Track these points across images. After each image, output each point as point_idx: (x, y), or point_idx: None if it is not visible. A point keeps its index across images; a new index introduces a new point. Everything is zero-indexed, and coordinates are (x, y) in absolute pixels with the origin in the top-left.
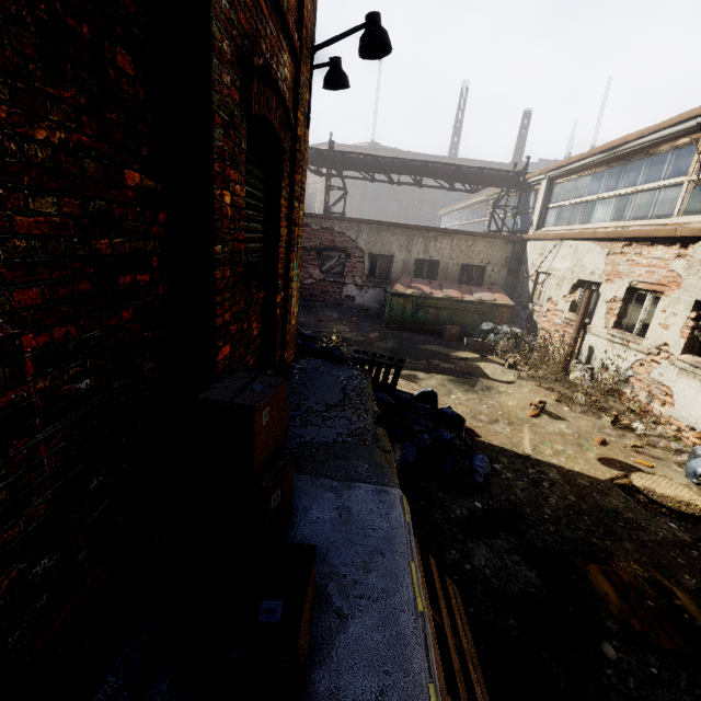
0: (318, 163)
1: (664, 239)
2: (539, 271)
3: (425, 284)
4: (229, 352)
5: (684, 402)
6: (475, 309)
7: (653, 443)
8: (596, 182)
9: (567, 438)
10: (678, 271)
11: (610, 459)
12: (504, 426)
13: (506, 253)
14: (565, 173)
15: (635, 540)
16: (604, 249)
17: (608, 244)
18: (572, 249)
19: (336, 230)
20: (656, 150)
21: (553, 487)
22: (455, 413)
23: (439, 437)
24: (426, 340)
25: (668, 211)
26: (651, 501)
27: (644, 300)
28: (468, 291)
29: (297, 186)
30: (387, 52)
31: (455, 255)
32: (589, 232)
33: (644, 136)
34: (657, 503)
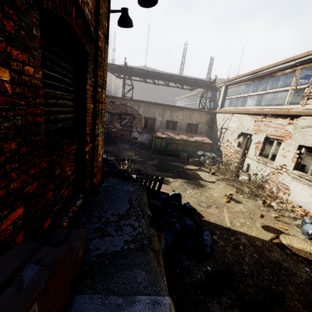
0: (119, 72)
1: (281, 115)
2: (222, 127)
3: (171, 132)
4: (22, 212)
5: (295, 193)
6: (194, 144)
7: (283, 214)
8: (247, 88)
9: (245, 214)
10: (290, 130)
11: (267, 226)
12: (214, 209)
13: (207, 118)
14: (233, 83)
15: (293, 283)
16: (253, 118)
17: (255, 116)
18: (238, 118)
19: (128, 105)
20: (275, 74)
21: (245, 249)
22: (191, 207)
23: (184, 224)
24: (172, 159)
25: (282, 102)
26: (293, 253)
27: (273, 143)
28: (191, 136)
29: (99, 78)
30: (154, 3)
31: (184, 119)
32: (246, 111)
33: (270, 68)
34: (296, 254)
